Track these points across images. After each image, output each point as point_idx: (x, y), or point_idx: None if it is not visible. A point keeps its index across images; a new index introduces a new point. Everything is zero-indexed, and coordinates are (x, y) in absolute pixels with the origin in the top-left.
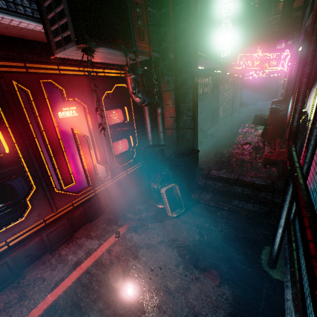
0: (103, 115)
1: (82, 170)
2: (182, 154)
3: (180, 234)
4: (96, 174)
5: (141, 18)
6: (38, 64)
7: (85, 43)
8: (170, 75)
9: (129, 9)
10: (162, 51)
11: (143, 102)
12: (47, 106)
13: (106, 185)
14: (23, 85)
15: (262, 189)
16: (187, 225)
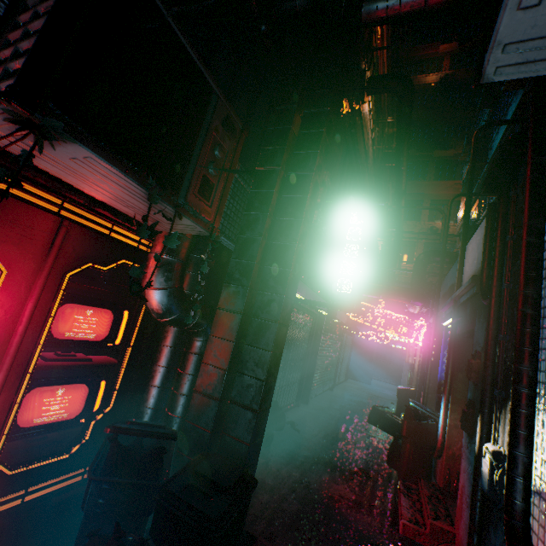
0: (49, 308)
1: None
2: (209, 481)
3: None
4: None
5: (219, 166)
6: None
7: (33, 108)
8: (243, 284)
9: (199, 141)
10: (242, 241)
11: (165, 313)
12: None
13: None
14: None
15: None
16: None
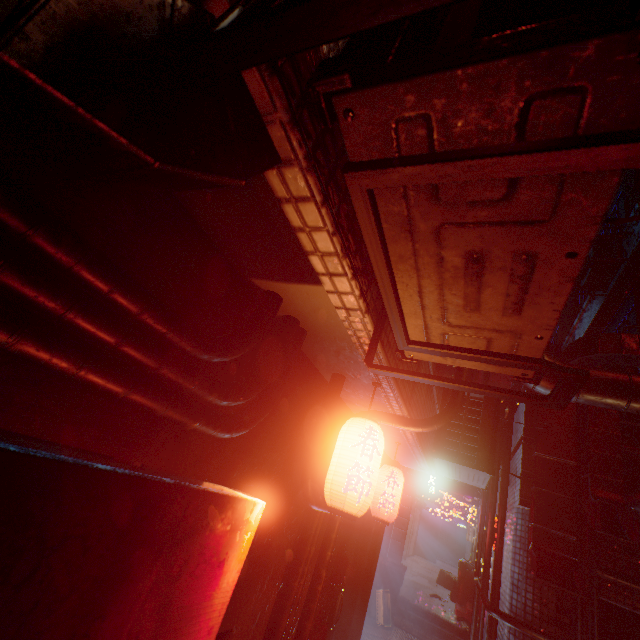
0: None
1: None
2: (393, 563)
3: (395, 639)
4: None
5: None
6: None
7: None
8: None
9: None
10: None
11: None
12: None
13: None
14: None
15: (457, 633)
16: (398, 637)
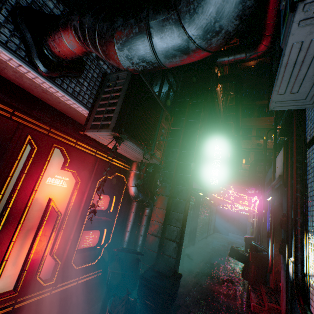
0: (91, 195)
1: (23, 258)
2: (161, 273)
3: None
4: (38, 270)
5: (164, 136)
6: (62, 133)
7: (120, 133)
8: (168, 182)
9: (157, 128)
10: (166, 162)
11: (137, 197)
12: (43, 167)
13: (39, 295)
14: (35, 142)
15: None
16: None
